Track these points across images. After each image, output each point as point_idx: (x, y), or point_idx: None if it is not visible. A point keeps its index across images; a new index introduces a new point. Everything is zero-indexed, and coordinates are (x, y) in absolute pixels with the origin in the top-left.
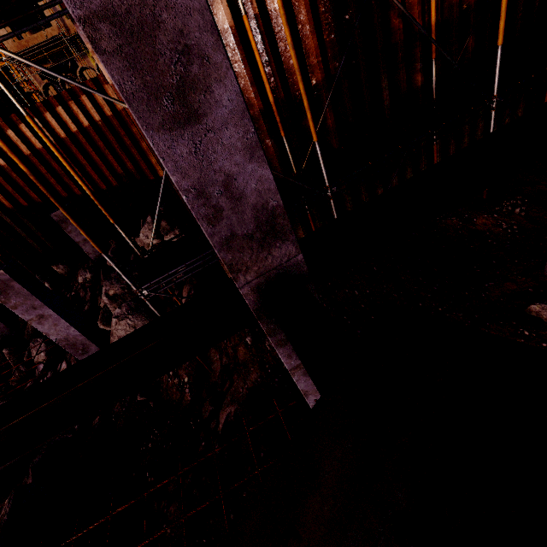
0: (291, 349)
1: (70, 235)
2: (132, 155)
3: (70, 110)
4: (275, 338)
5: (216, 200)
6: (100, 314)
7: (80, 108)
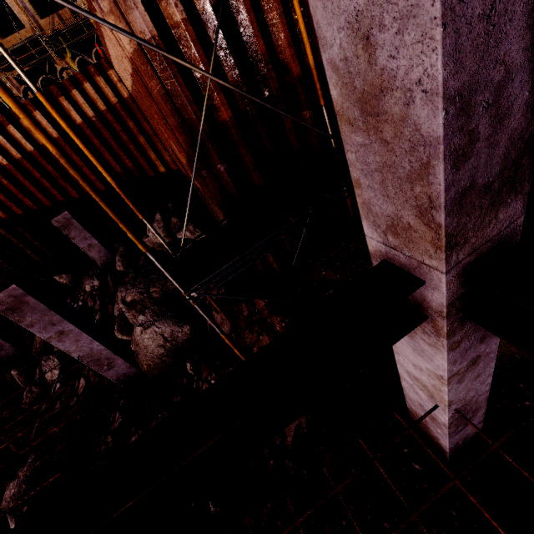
0: (459, 352)
1: (74, 241)
2: (129, 151)
3: (61, 107)
4: (451, 341)
5: (476, 120)
6: (116, 323)
7: (72, 104)
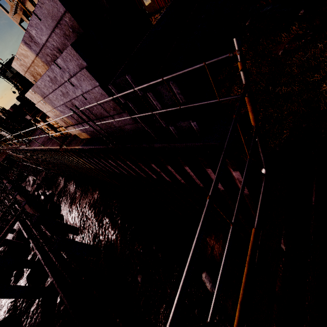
0: None
1: None
2: None
3: None
4: None
5: None
6: None
7: None
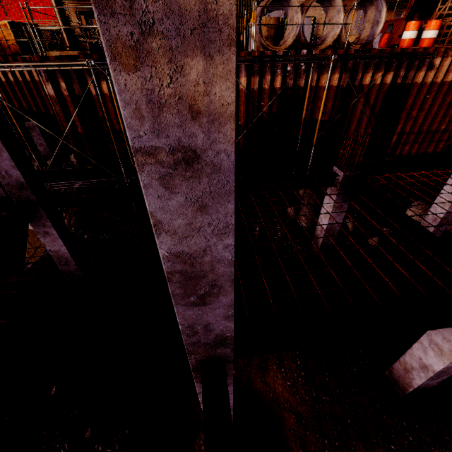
0: (35, 225)
1: (33, 137)
2: None
3: None
4: None
5: (4, 174)
6: None
7: None
